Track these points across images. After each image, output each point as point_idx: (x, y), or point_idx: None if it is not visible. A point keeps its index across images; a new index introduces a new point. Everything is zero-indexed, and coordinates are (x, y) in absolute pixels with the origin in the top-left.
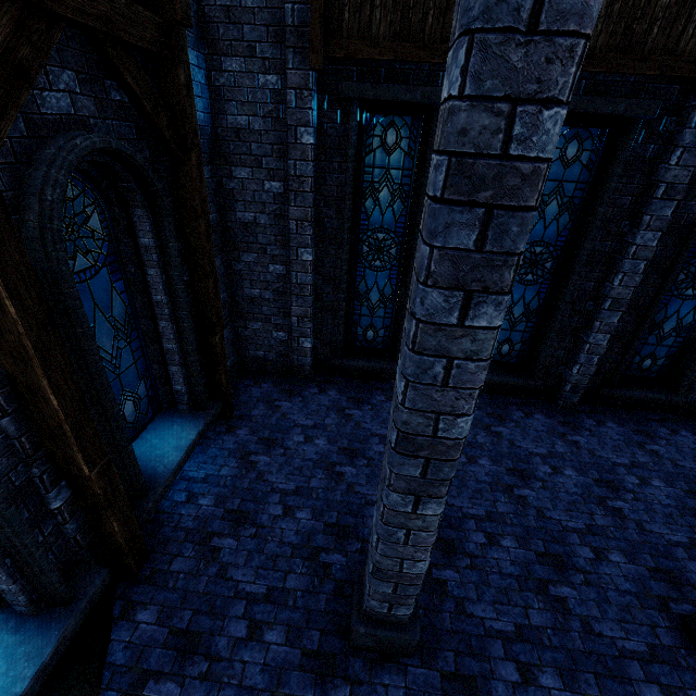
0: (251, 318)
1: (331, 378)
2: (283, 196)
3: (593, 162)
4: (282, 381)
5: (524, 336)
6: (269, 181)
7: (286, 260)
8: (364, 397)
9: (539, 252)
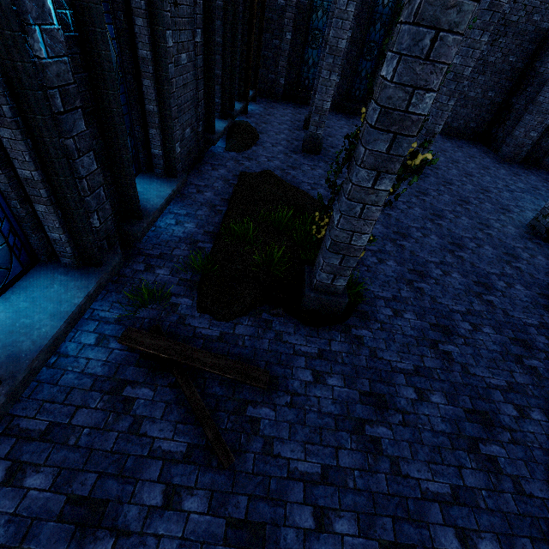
0: (262, 67)
1: (289, 102)
2: (284, 8)
3: (392, 7)
4: (270, 100)
5: (365, 87)
6: (280, 0)
7: (280, 38)
8: (302, 107)
9: (373, 46)
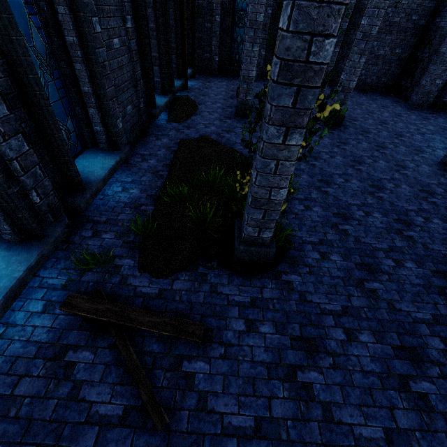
0: (198, 48)
1: (224, 76)
2: None
3: None
4: (207, 75)
5: None
6: None
7: (211, 21)
8: (235, 79)
9: None
